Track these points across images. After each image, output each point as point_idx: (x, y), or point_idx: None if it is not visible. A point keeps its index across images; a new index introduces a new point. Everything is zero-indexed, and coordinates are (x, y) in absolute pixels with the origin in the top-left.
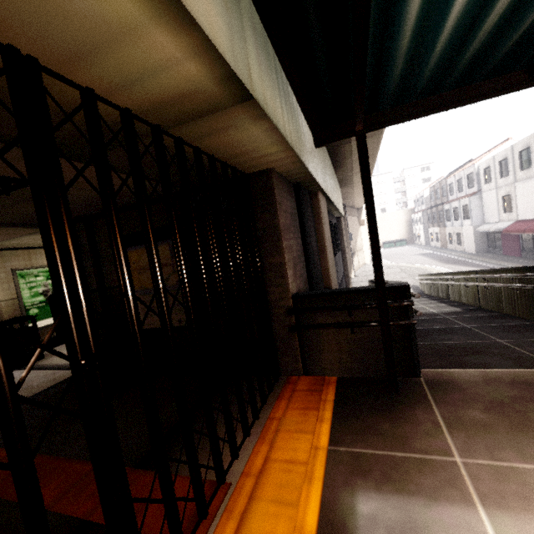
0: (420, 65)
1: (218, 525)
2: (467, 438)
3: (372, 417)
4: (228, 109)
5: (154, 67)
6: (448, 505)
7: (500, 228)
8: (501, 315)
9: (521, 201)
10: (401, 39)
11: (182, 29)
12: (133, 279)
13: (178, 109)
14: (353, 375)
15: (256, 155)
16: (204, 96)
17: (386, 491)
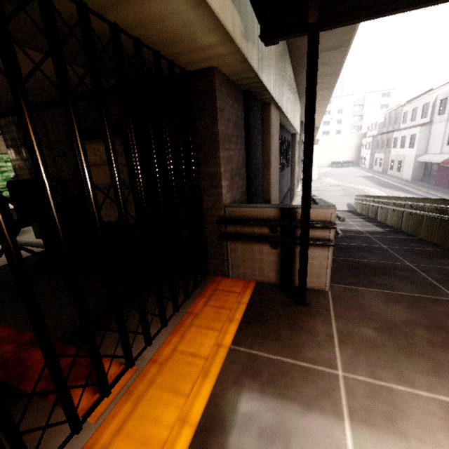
0: None
1: (116, 404)
2: (354, 354)
3: (276, 323)
4: None
5: None
6: (319, 415)
7: (439, 159)
8: (417, 240)
9: None
10: None
11: None
12: None
13: None
14: (270, 282)
15: (192, 45)
16: None
17: (269, 394)
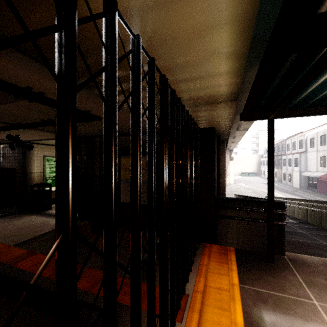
0: (315, 95)
1: (188, 314)
2: (319, 292)
3: (261, 273)
4: (221, 103)
5: (209, 86)
6: (314, 324)
7: (317, 175)
8: (322, 229)
9: None
10: (314, 85)
11: (234, 77)
12: (121, 173)
13: (200, 100)
14: (244, 248)
15: (213, 121)
16: (217, 97)
17: (278, 312)
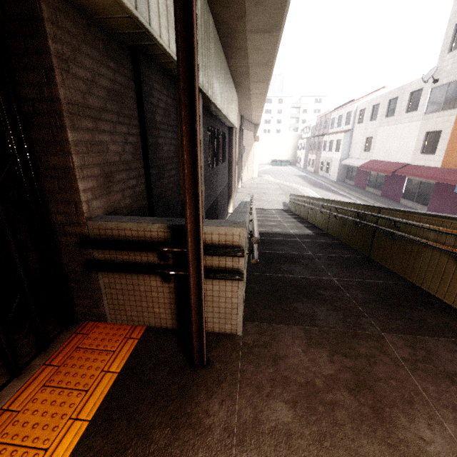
0: None
1: None
2: None
3: (151, 414)
4: None
5: None
6: None
7: (358, 164)
8: (341, 244)
9: (378, 144)
10: None
11: None
12: None
13: None
14: (166, 327)
15: None
16: None
17: None
